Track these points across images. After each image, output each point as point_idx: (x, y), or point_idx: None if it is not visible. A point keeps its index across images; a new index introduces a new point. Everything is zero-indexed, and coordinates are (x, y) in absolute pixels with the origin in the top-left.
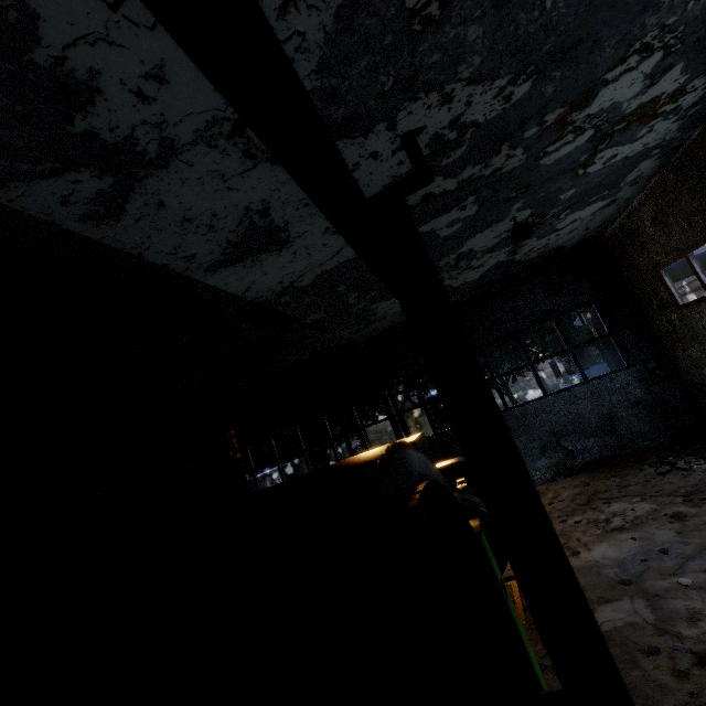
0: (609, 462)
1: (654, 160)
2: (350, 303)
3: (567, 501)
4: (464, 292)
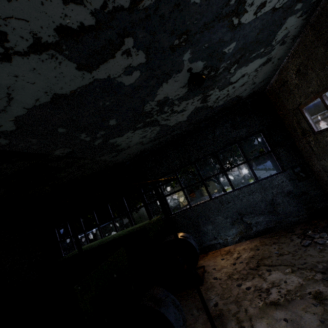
0: (272, 231)
1: (297, 17)
2: (86, 140)
3: (244, 263)
4: (182, 128)
